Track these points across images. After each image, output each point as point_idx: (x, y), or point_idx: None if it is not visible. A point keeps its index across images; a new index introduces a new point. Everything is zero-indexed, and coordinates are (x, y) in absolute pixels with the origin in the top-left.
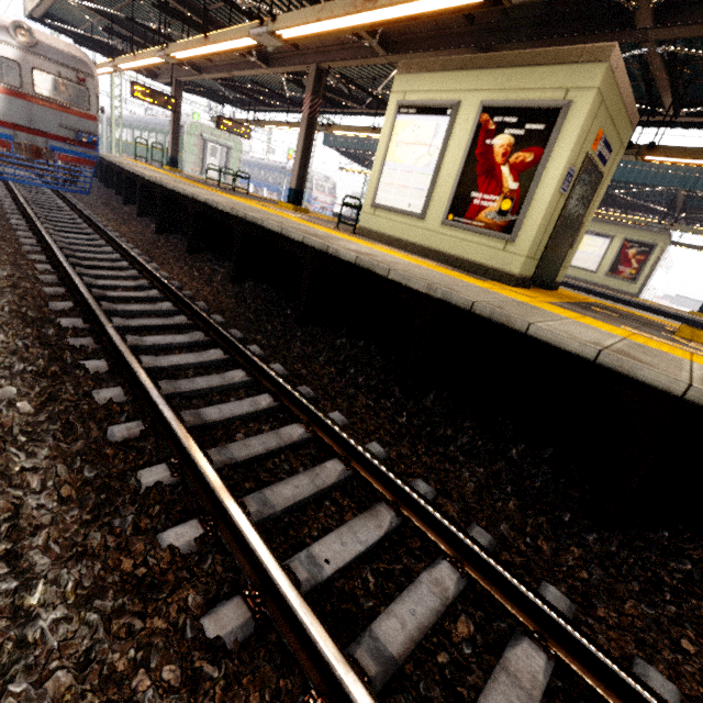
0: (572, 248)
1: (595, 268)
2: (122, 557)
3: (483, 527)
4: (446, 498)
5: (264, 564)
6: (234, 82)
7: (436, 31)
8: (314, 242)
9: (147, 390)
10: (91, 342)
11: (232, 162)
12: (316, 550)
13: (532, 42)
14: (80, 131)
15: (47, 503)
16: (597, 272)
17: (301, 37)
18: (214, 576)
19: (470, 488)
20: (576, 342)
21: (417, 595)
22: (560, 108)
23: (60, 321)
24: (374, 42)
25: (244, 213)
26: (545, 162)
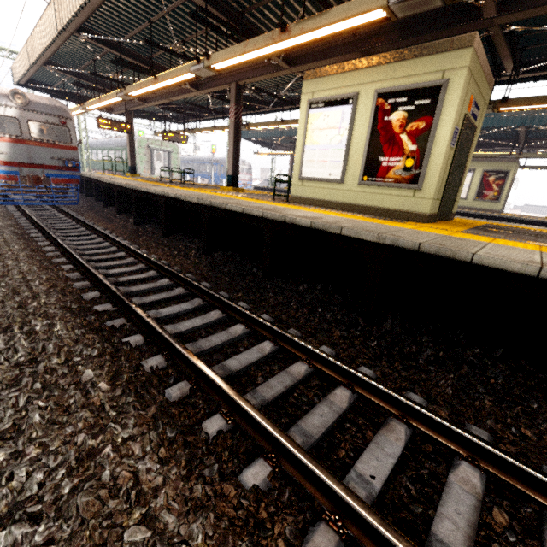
0: (460, 186)
1: (465, 196)
2: (224, 503)
3: (473, 425)
4: (433, 404)
5: (336, 490)
6: (171, 105)
7: (326, 45)
8: (273, 215)
9: (184, 354)
10: (124, 321)
11: (173, 162)
12: (360, 469)
13: (402, 41)
14: (66, 159)
15: (152, 466)
16: (466, 199)
17: (230, 67)
18: (293, 506)
19: (449, 392)
20: (517, 263)
21: (454, 495)
22: (440, 85)
23: (96, 308)
24: (279, 60)
25: (209, 201)
26: (435, 126)
